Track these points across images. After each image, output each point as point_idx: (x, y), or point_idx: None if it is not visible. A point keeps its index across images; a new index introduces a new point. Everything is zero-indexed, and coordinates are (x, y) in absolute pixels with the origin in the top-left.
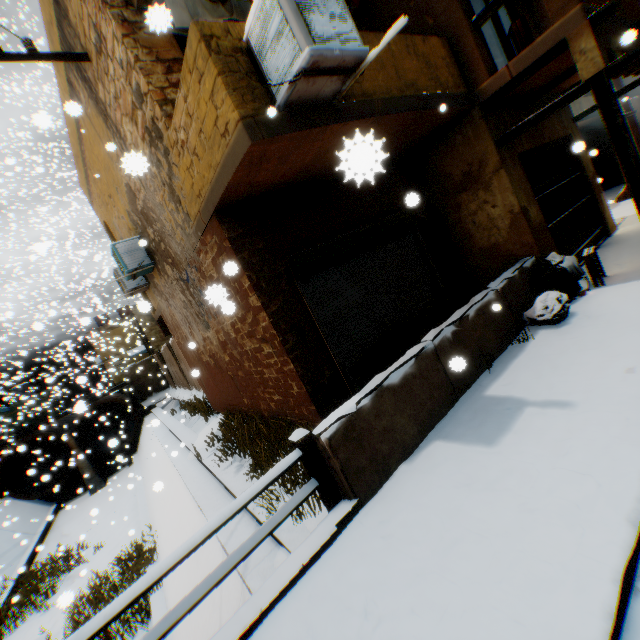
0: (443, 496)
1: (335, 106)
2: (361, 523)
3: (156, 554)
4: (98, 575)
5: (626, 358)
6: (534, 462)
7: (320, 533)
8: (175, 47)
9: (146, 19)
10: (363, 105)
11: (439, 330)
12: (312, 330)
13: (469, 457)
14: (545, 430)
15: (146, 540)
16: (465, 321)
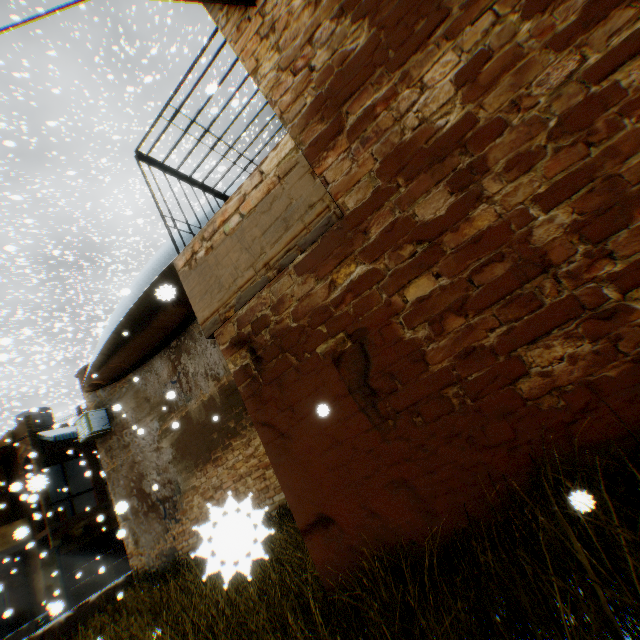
0: None
1: None
2: None
3: None
4: None
5: None
6: None
7: None
8: None
9: None
10: None
11: None
12: None
13: None
14: None
15: None
16: None
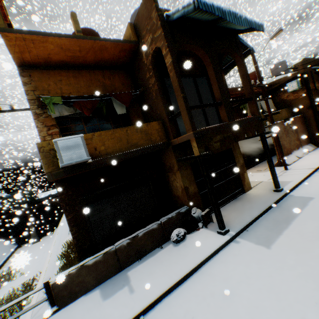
0: (75, 316)
1: (86, 164)
2: (53, 317)
3: (35, 287)
4: (14, 289)
5: (164, 276)
6: (102, 313)
7: (40, 316)
8: (54, 120)
9: (45, 111)
10: (100, 162)
11: (122, 241)
12: (85, 226)
13: (95, 302)
14: (117, 300)
15: (36, 278)
16: (136, 237)
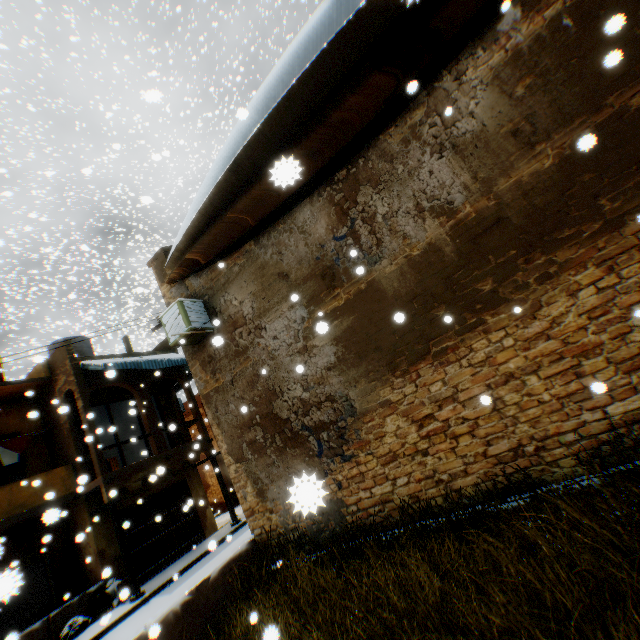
0: None
1: None
2: None
3: None
4: None
5: None
6: None
7: None
8: None
9: None
10: None
11: None
12: None
13: None
14: None
15: None
16: None
